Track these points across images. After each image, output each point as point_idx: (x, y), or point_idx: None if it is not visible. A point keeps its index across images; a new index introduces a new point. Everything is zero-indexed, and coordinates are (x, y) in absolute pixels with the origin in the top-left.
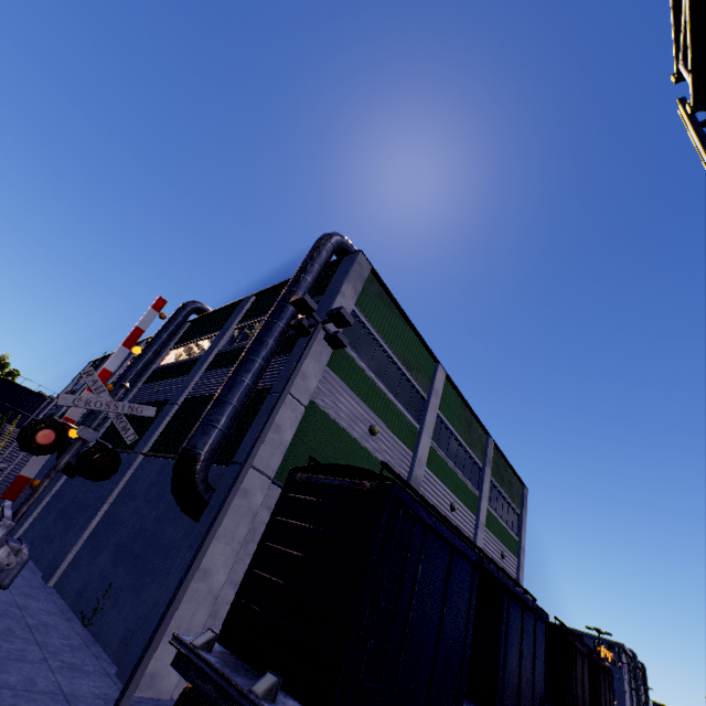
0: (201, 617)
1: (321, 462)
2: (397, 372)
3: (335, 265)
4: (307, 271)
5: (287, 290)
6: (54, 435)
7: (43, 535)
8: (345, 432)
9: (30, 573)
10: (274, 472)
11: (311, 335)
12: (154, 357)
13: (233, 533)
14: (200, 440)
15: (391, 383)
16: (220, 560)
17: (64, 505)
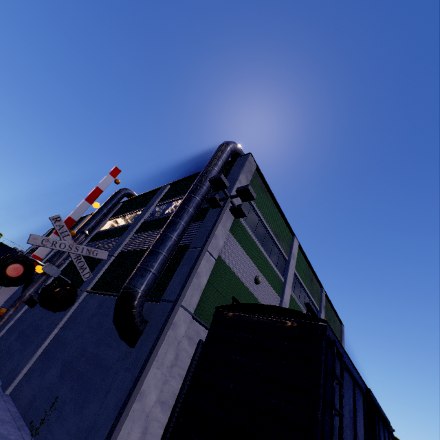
0: (135, 434)
1: (224, 302)
2: (270, 240)
3: (231, 163)
4: (215, 164)
5: (201, 175)
6: (22, 269)
7: (6, 350)
8: (239, 281)
9: None
10: (193, 309)
11: (223, 206)
12: (97, 224)
13: (163, 359)
14: (138, 281)
15: (266, 247)
16: (152, 383)
17: (24, 328)
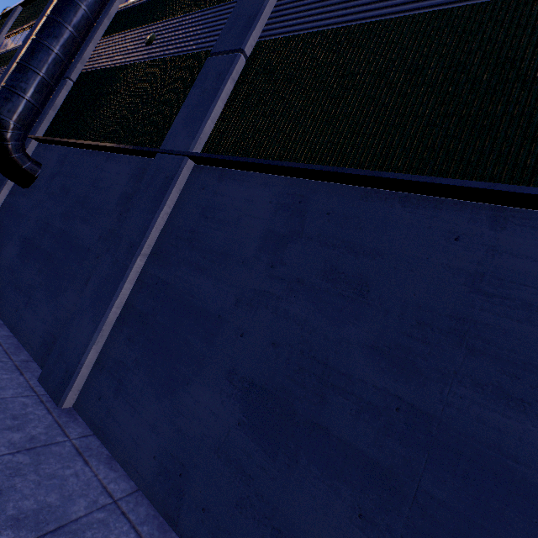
0: None
1: None
2: None
3: None
4: None
5: None
6: None
7: (6, 279)
8: None
9: (9, 373)
10: None
11: None
12: None
13: None
14: None
15: None
16: None
17: (27, 233)
